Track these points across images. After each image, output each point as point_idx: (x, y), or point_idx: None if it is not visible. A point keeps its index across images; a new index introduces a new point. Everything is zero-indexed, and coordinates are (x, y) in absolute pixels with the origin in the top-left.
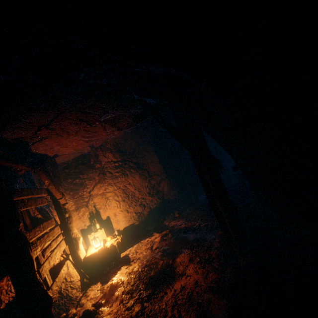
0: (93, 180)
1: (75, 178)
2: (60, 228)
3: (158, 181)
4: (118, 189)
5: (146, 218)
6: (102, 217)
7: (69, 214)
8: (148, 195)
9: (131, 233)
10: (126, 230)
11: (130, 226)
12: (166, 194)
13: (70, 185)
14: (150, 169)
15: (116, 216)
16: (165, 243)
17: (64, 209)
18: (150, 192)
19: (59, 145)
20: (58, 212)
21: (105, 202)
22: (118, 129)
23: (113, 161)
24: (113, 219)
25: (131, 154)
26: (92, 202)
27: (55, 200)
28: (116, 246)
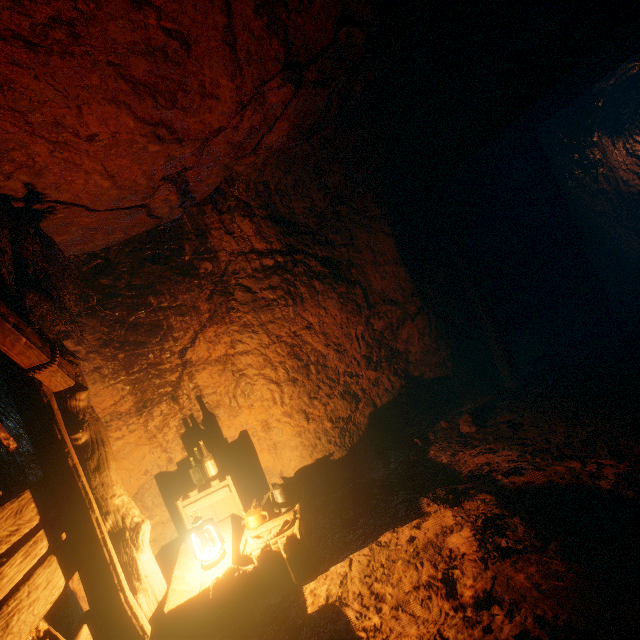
0: (193, 315)
1: (132, 306)
2: (37, 503)
3: (395, 321)
4: (273, 344)
5: (365, 438)
6: (223, 433)
7: (92, 434)
8: (365, 363)
9: (322, 490)
10: (305, 477)
11: (319, 466)
12: (416, 363)
13: (116, 328)
14: (371, 284)
15: (268, 431)
16: (524, 576)
17: (72, 415)
18: (370, 354)
19: (16, 116)
20: (32, 430)
21: (232, 387)
22: (286, 72)
23: (255, 250)
24: (260, 440)
25: (313, 234)
26: (190, 387)
27: (18, 375)
28: (281, 554)
